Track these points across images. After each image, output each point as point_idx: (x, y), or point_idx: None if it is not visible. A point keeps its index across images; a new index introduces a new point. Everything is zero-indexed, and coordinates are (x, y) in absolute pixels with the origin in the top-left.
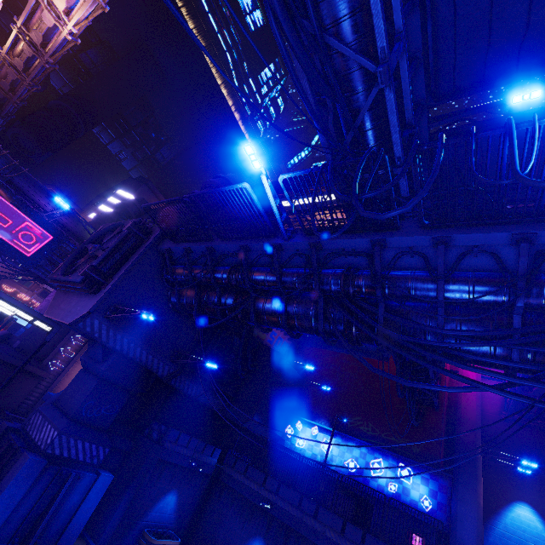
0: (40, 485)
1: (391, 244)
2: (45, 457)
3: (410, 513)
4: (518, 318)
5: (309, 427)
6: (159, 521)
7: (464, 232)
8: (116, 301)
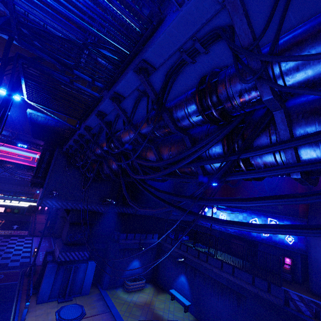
0: (60, 274)
1: (106, 112)
2: (58, 263)
3: (279, 247)
4: (186, 139)
5: (211, 208)
6: (133, 273)
7: (117, 83)
8: (52, 188)
